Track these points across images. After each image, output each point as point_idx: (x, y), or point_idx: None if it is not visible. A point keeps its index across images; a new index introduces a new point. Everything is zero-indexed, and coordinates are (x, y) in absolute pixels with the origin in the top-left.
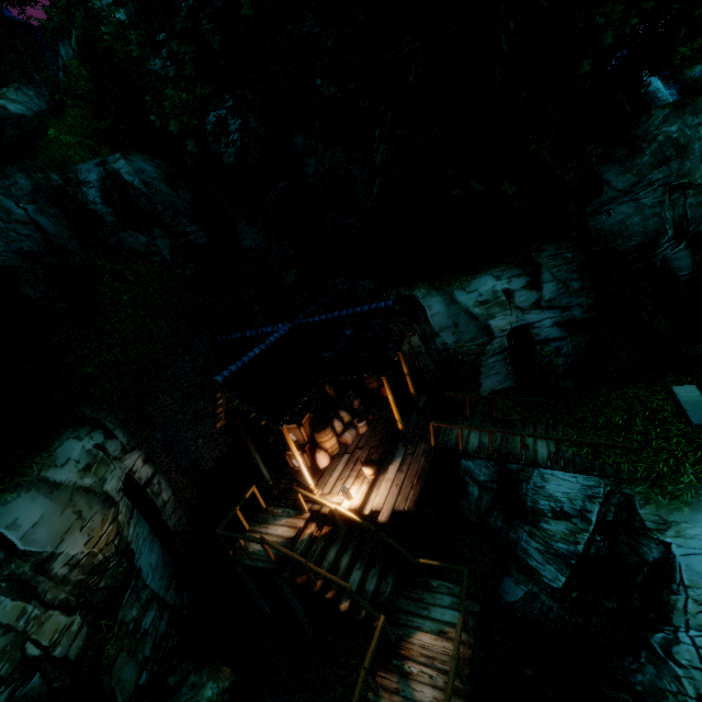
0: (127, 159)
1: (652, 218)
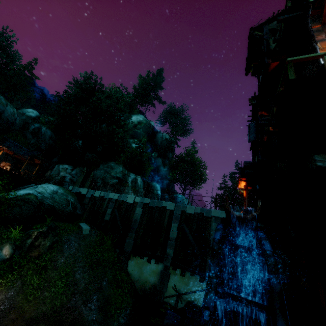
0: (46, 129)
1: (100, 174)
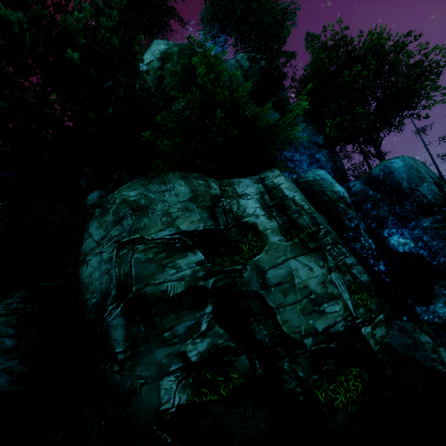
0: None
1: (105, 274)
